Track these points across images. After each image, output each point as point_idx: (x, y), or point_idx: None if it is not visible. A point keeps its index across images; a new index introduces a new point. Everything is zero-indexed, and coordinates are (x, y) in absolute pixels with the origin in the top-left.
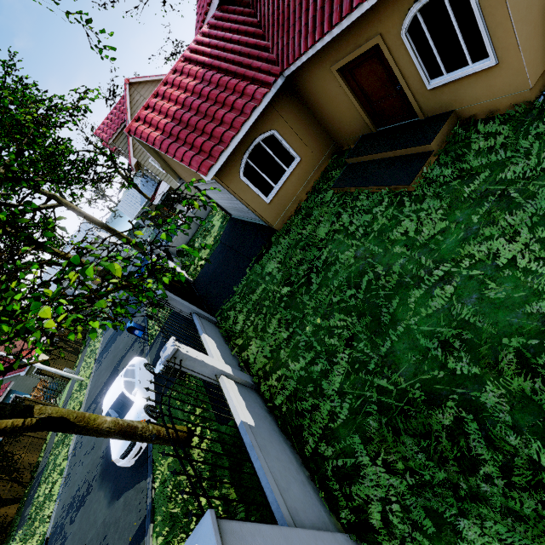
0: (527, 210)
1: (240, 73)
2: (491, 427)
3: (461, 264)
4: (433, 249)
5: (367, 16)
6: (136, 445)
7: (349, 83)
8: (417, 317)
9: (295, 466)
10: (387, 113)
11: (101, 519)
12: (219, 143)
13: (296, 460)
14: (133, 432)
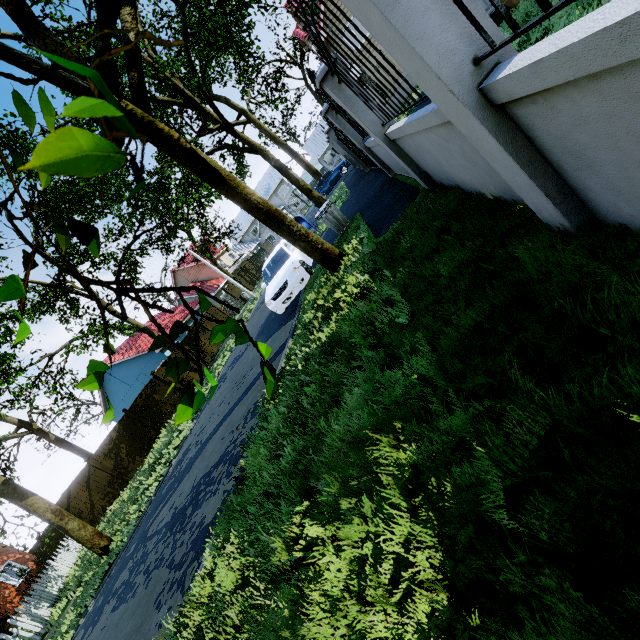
0: None
1: None
2: None
3: None
4: None
5: None
6: (287, 288)
7: None
8: None
9: None
10: None
11: (252, 357)
12: None
13: None
14: (280, 219)
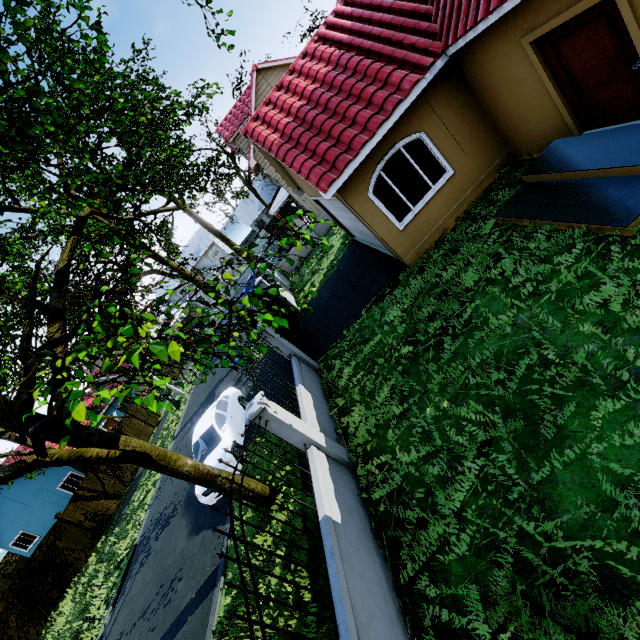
0: None
1: (386, 54)
2: None
3: None
4: None
5: None
6: None
7: (548, 62)
8: (604, 444)
9: (384, 590)
10: (604, 108)
11: (180, 549)
12: (346, 151)
13: (387, 580)
14: (212, 481)
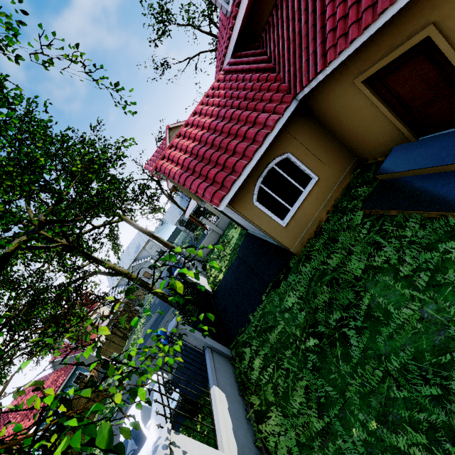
0: None
1: (252, 105)
2: None
3: None
4: None
5: (411, 6)
6: None
7: (378, 93)
8: None
9: None
10: (435, 118)
11: None
12: (231, 173)
13: None
14: None
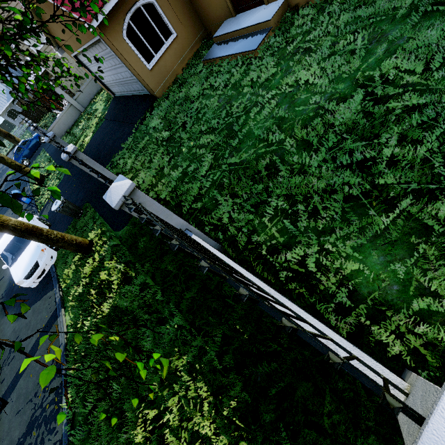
0: (317, 53)
1: None
2: (286, 156)
3: (281, 89)
4: (267, 87)
5: None
6: (39, 267)
7: None
8: (255, 122)
9: None
10: None
11: (11, 331)
12: None
13: None
14: (39, 232)
